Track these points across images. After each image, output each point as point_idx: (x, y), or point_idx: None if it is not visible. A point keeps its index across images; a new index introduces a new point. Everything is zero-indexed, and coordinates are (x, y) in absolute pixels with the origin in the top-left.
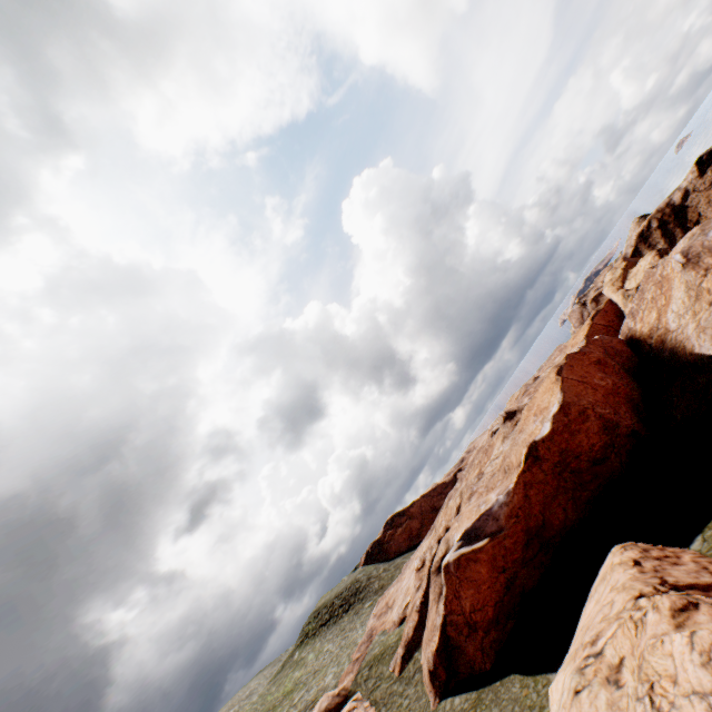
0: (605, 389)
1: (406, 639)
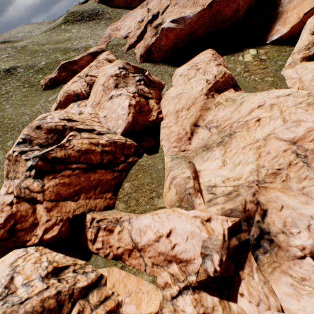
0: None
1: (130, 44)
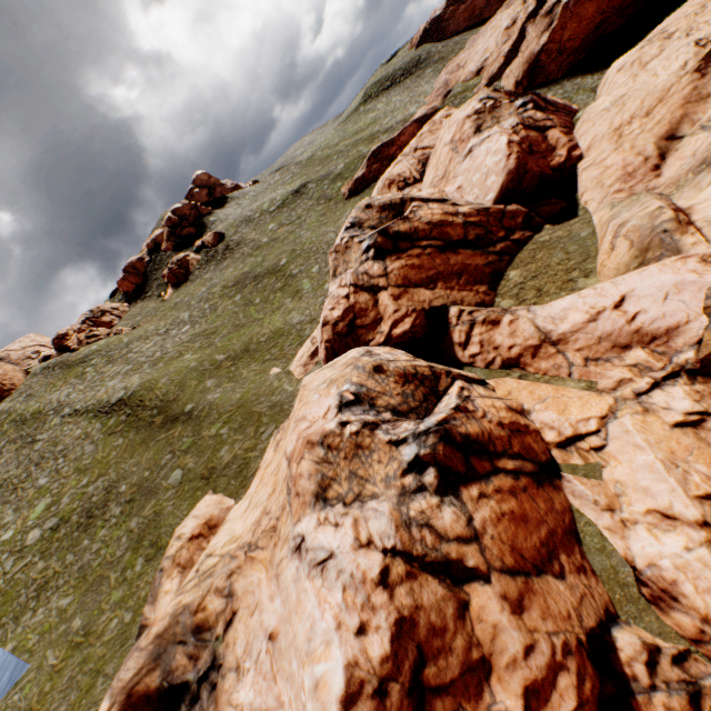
0: None
1: (490, 76)
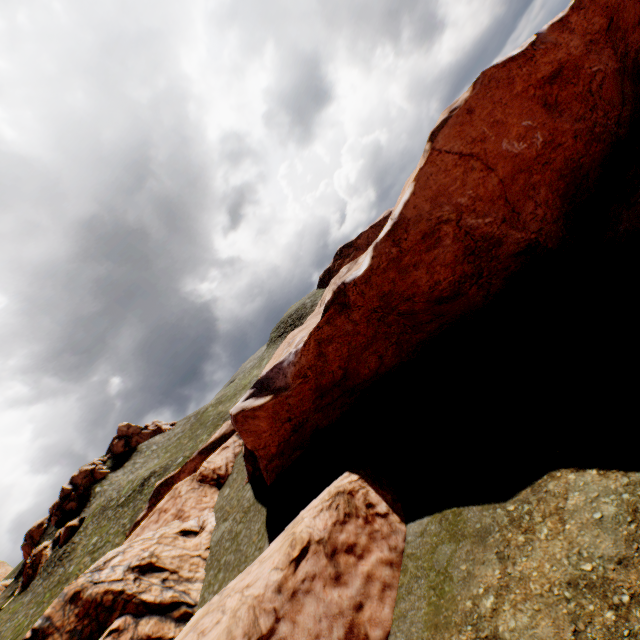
0: (517, 164)
1: None
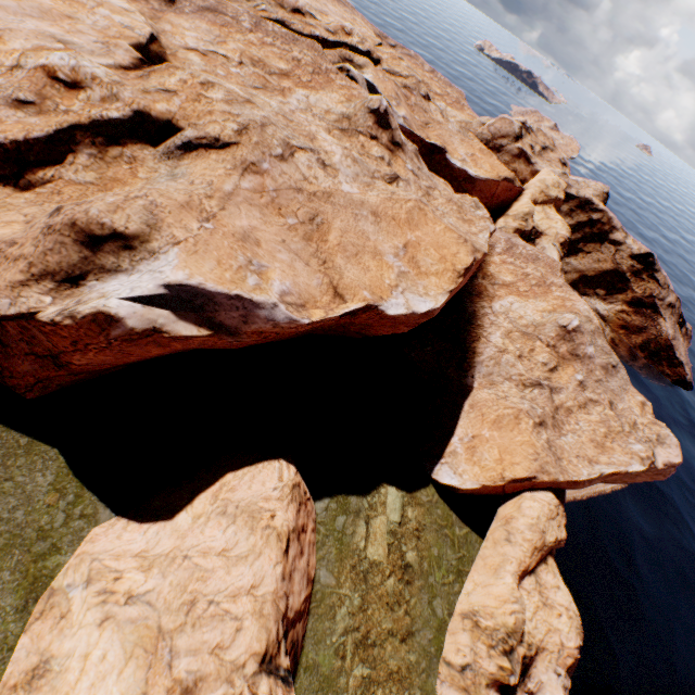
0: None
1: None
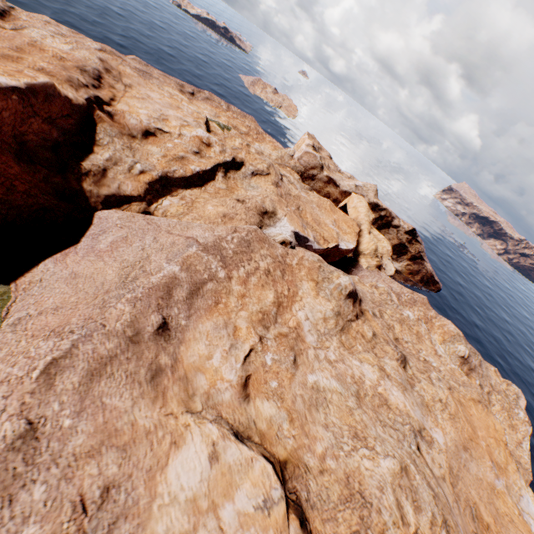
0: None
1: None
